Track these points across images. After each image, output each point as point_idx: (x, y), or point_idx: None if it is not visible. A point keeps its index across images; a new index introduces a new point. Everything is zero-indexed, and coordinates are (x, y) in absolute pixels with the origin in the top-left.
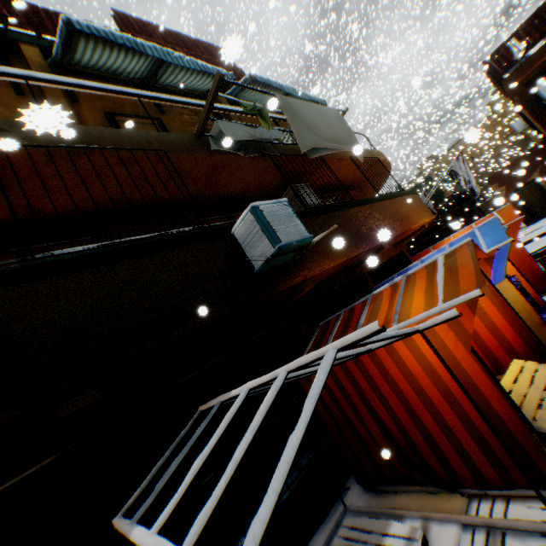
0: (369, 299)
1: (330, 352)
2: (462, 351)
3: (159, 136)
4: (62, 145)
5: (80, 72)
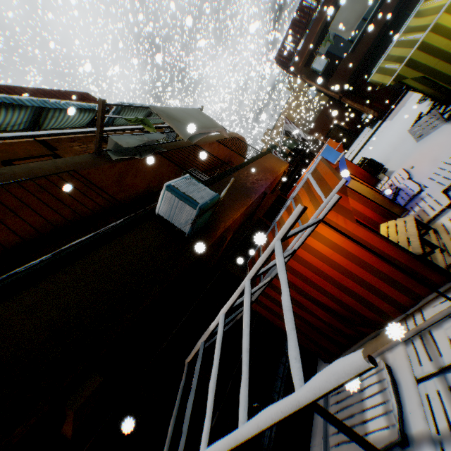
0: (275, 226)
1: (277, 243)
2: (351, 224)
3: (65, 161)
4: None
5: None
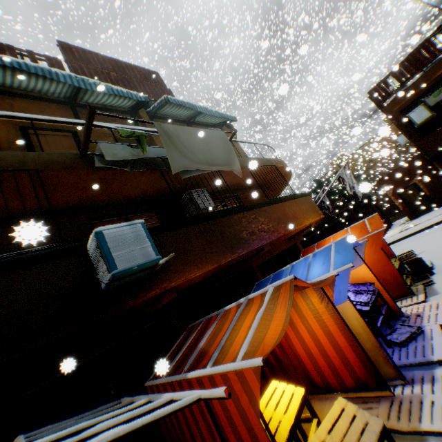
0: (220, 315)
1: None
2: (255, 416)
3: (38, 156)
4: None
5: (7, 91)
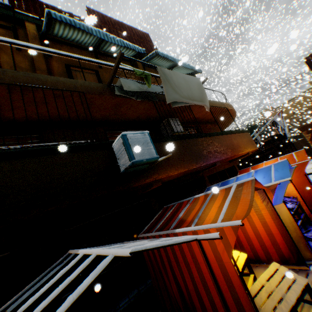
0: (191, 200)
1: (108, 257)
2: (227, 257)
3: (83, 83)
4: (19, 84)
5: (57, 40)
